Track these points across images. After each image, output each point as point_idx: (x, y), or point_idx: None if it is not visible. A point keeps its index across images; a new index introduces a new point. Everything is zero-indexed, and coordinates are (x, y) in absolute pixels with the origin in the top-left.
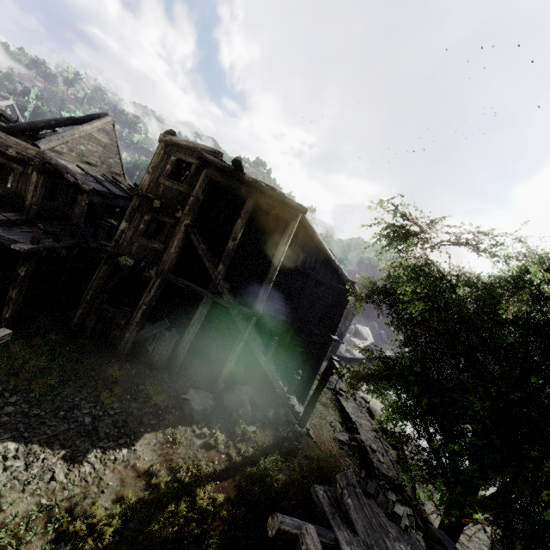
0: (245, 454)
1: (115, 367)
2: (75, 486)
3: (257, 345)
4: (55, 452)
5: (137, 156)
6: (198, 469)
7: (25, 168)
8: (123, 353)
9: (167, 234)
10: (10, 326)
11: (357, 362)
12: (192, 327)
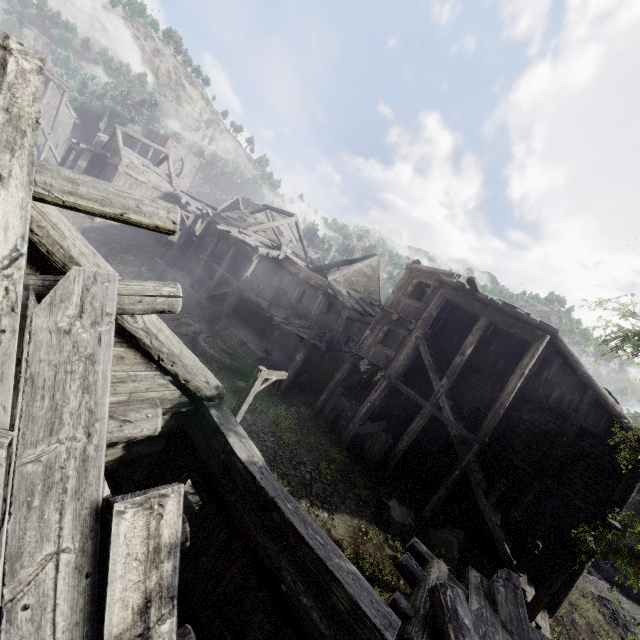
0: None
1: (336, 449)
2: None
3: (477, 480)
4: (284, 484)
5: None
6: (380, 572)
7: (316, 292)
8: (344, 442)
9: (399, 343)
10: (282, 395)
11: None
12: (407, 436)
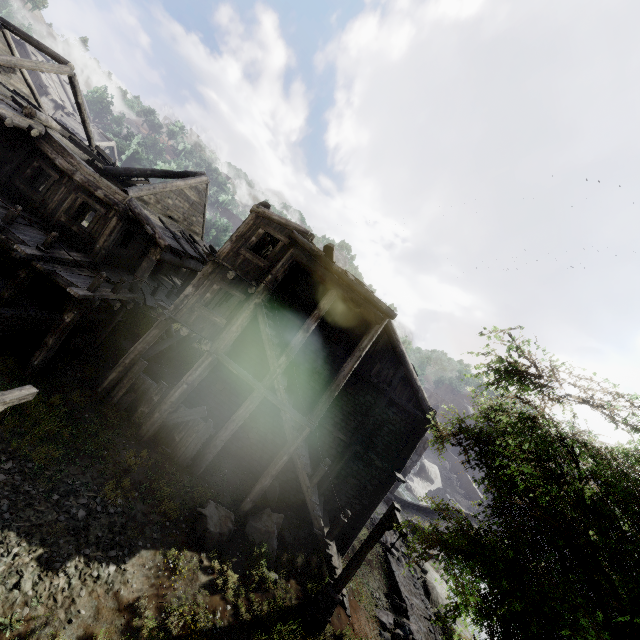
0: (257, 611)
1: (132, 451)
2: (39, 604)
3: (303, 463)
4: (31, 548)
5: (219, 217)
6: (193, 619)
7: (107, 212)
8: (145, 436)
9: (233, 309)
10: (35, 375)
11: (418, 510)
12: (233, 423)
